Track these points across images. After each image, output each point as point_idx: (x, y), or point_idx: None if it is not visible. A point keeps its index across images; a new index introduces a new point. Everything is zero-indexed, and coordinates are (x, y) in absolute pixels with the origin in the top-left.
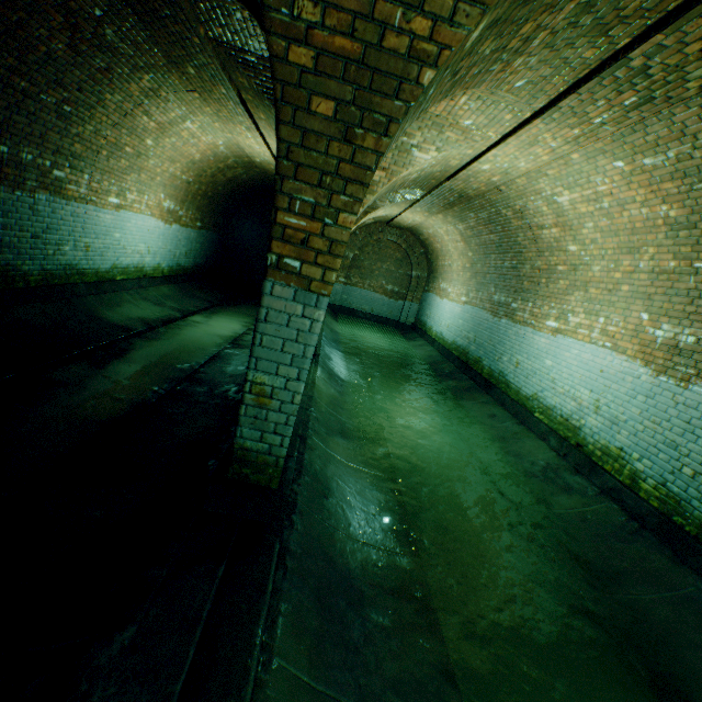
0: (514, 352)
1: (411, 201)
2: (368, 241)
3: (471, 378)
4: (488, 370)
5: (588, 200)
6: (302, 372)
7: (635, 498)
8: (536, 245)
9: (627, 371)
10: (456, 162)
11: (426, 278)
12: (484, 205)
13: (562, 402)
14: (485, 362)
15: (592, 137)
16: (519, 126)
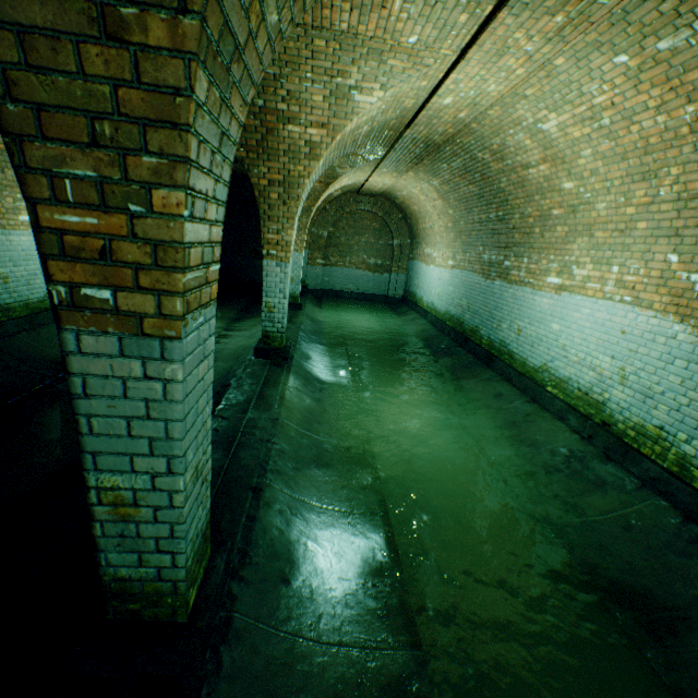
0: (514, 318)
1: (375, 162)
2: (340, 216)
3: (469, 352)
4: (487, 340)
5: (582, 119)
6: (173, 461)
7: (689, 492)
8: (523, 189)
9: (658, 330)
10: (412, 102)
11: (409, 244)
12: (456, 152)
13: (577, 372)
14: (483, 332)
15: (583, 23)
16: (480, 29)
